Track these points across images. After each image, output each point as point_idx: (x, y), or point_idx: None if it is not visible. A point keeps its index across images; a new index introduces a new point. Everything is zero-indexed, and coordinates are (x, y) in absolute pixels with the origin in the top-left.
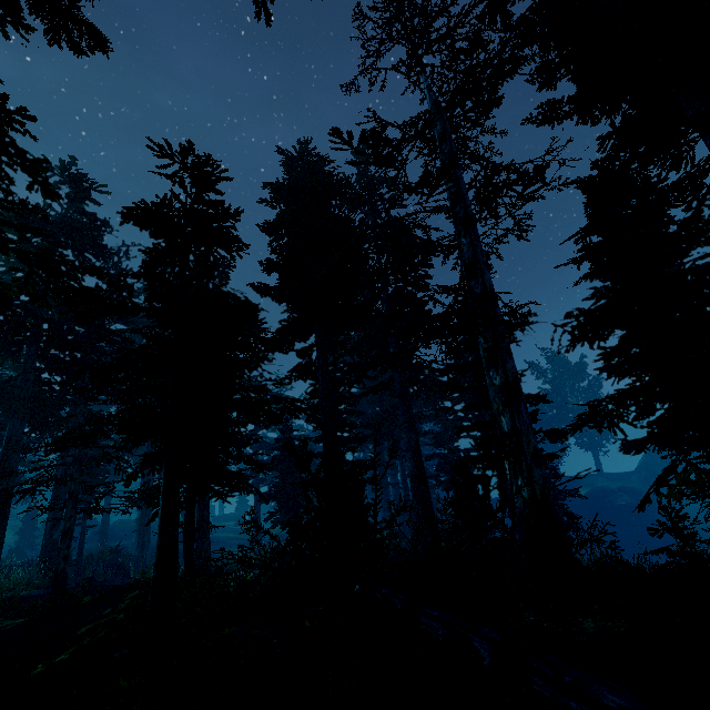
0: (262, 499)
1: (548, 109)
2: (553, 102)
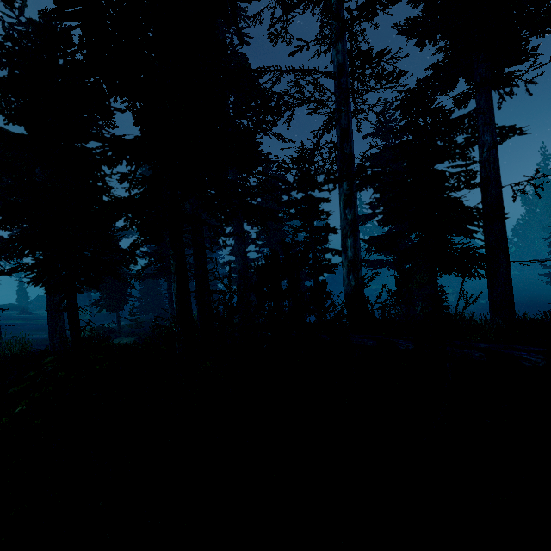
0: (86, 289)
1: (410, 24)
2: (415, 20)
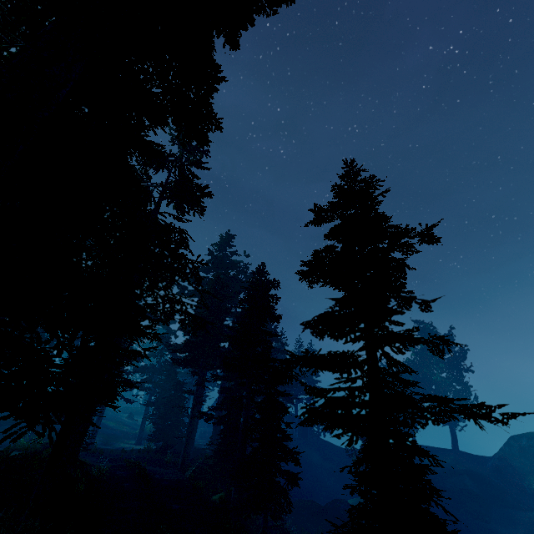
0: None
1: None
2: None
